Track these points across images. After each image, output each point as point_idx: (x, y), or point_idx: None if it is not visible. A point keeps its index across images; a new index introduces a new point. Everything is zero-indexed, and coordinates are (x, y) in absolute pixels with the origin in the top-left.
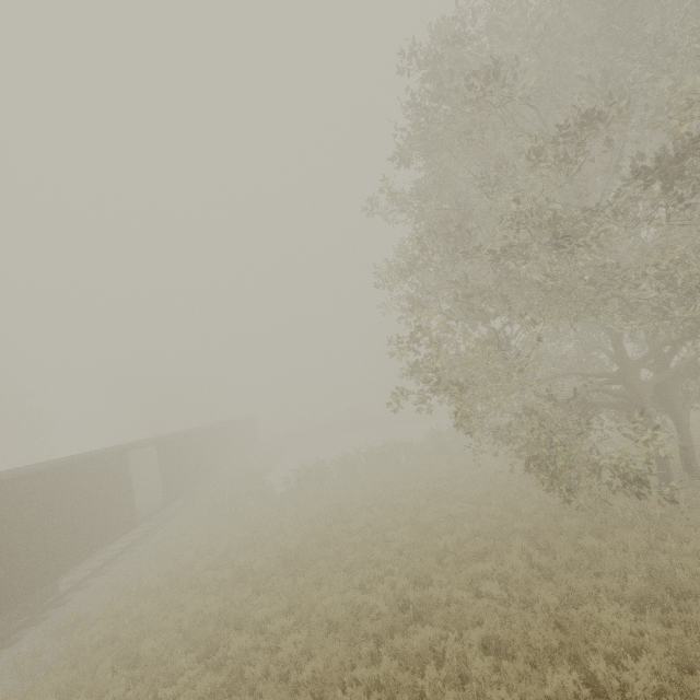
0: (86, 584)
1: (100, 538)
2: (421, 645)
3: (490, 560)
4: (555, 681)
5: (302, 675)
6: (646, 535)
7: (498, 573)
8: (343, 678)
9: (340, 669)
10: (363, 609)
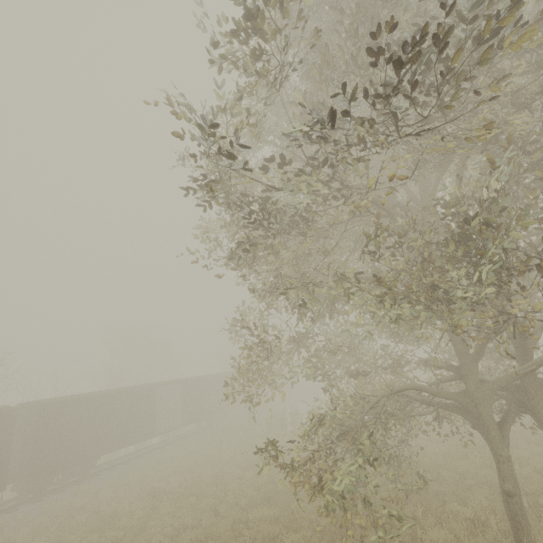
0: (114, 468)
1: (124, 441)
2: None
3: None
4: None
5: None
6: None
7: None
8: None
9: None
10: None
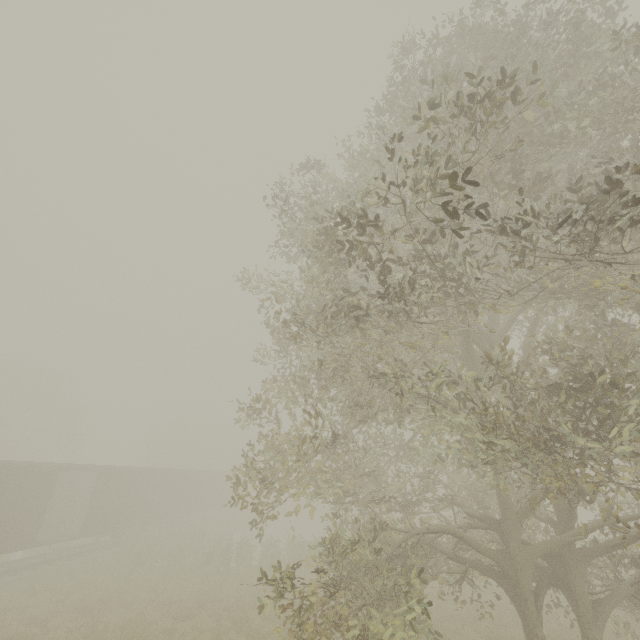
0: None
1: None
2: None
3: None
4: None
5: None
6: None
7: None
8: None
9: None
10: None
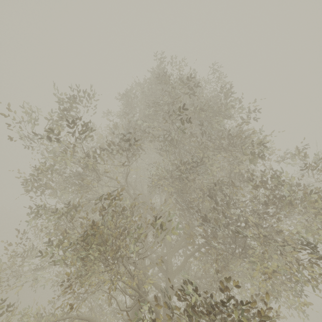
0: None
1: None
2: None
3: None
4: None
5: None
6: None
7: None
8: None
9: None
10: None
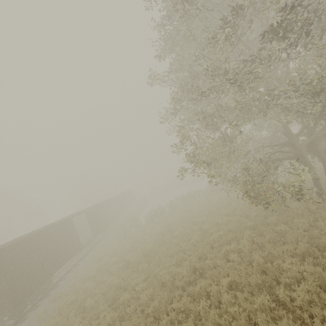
0: (65, 277)
1: (66, 257)
2: (200, 289)
3: (234, 243)
4: (258, 301)
5: (149, 309)
6: (308, 220)
7: (237, 249)
8: (167, 308)
9: (166, 304)
10: (176, 275)
